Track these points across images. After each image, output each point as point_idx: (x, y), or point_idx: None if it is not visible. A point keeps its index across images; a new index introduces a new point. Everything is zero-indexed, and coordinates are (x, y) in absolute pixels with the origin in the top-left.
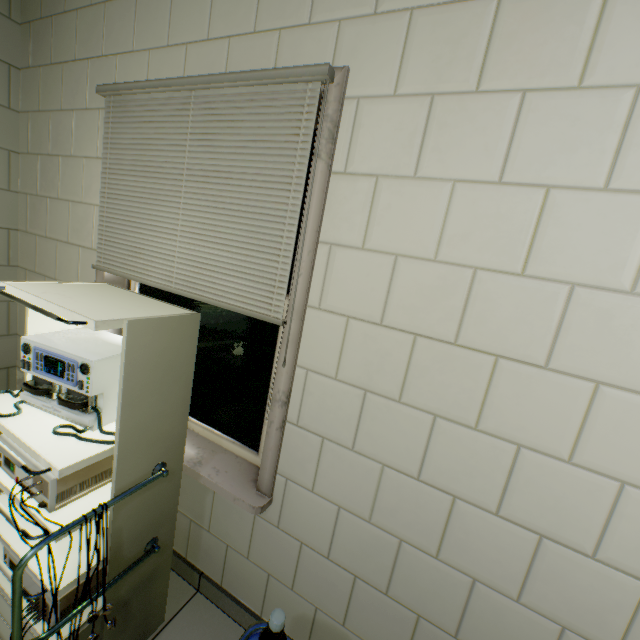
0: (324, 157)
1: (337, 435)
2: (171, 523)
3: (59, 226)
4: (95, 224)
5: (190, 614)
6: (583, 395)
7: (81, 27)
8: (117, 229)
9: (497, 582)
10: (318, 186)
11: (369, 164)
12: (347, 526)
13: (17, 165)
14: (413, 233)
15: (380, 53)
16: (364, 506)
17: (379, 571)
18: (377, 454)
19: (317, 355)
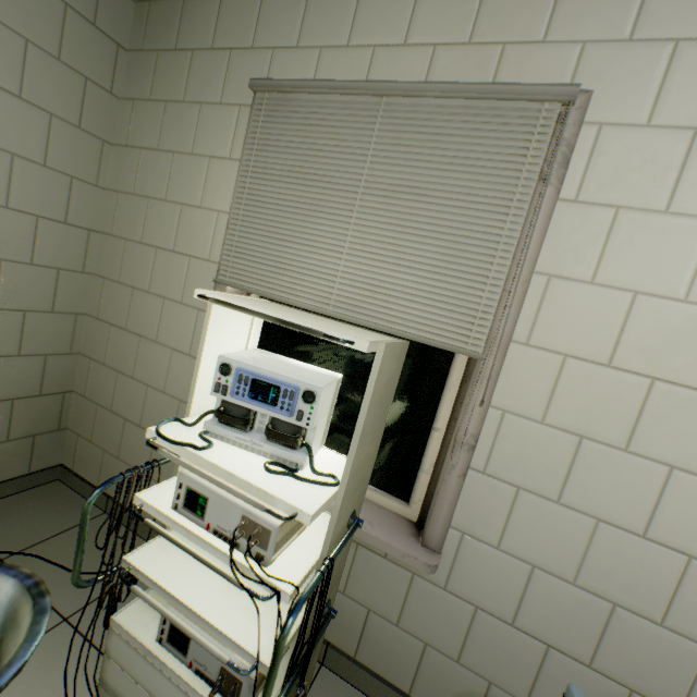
0: (554, 182)
1: (538, 485)
2: (337, 583)
3: (162, 231)
4: (217, 233)
5: (322, 692)
6: None
7: (225, 14)
8: (255, 240)
9: None
10: (543, 212)
11: (608, 194)
12: (542, 588)
13: (108, 158)
14: (659, 270)
15: (632, 81)
16: (567, 566)
17: (581, 640)
18: (590, 508)
19: (519, 395)
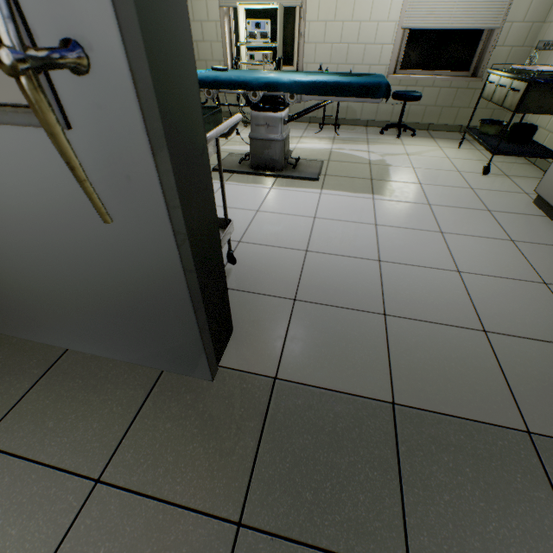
0: None
1: (319, 41)
2: None
3: None
4: None
5: None
6: (371, 3)
7: None
8: None
9: (358, 63)
10: None
11: None
12: (324, 69)
13: None
14: None
15: None
16: (328, 60)
17: None
18: (330, 42)
19: (312, 16)
